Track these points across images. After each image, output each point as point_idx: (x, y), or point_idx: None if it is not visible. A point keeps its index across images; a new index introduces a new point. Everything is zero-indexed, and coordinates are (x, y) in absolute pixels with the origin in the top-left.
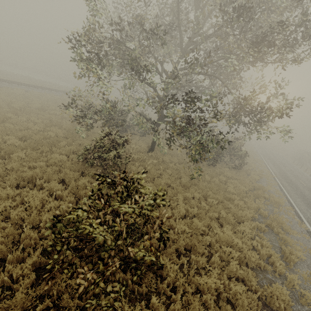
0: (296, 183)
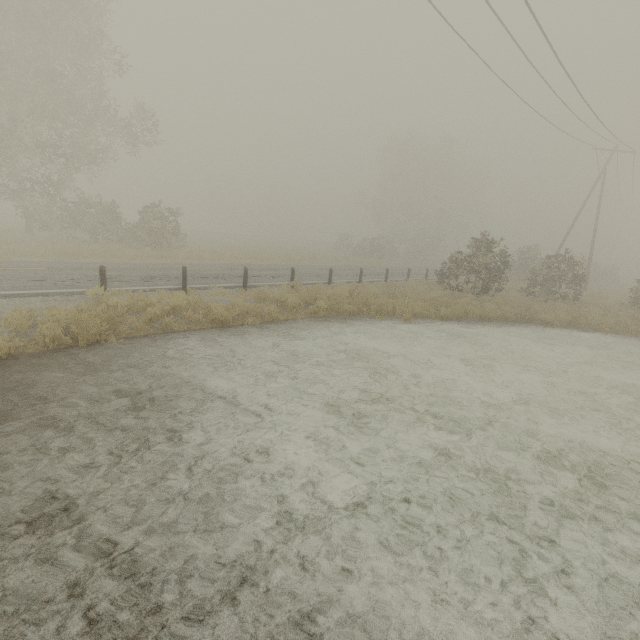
0: (271, 266)
